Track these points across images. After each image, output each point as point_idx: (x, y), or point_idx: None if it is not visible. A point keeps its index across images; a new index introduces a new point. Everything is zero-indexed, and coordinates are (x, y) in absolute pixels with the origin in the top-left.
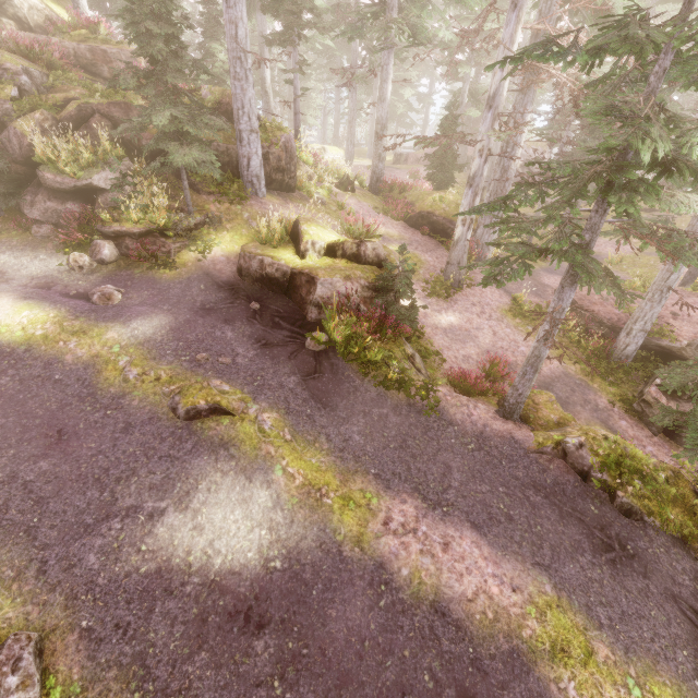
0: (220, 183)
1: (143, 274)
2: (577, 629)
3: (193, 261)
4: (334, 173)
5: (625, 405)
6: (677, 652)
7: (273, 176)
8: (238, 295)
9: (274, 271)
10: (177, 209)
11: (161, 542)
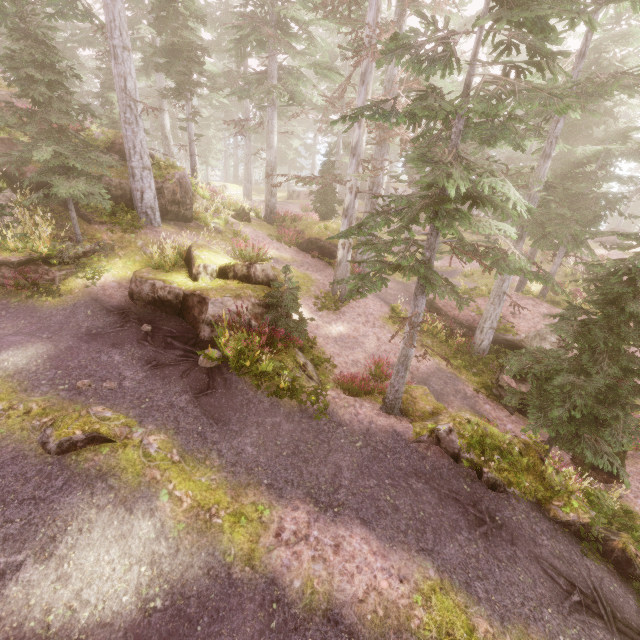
0: (114, 214)
1: (21, 302)
2: (459, 609)
3: (80, 287)
4: (231, 206)
5: (487, 391)
6: (544, 611)
7: (168, 207)
8: (128, 318)
9: (166, 293)
10: (64, 238)
11: (13, 605)
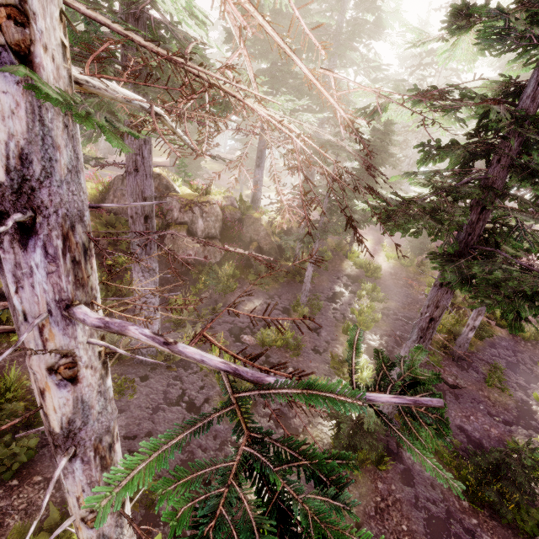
0: None
1: None
2: None
3: None
4: None
5: None
6: None
7: None
8: None
9: None
10: None
11: None
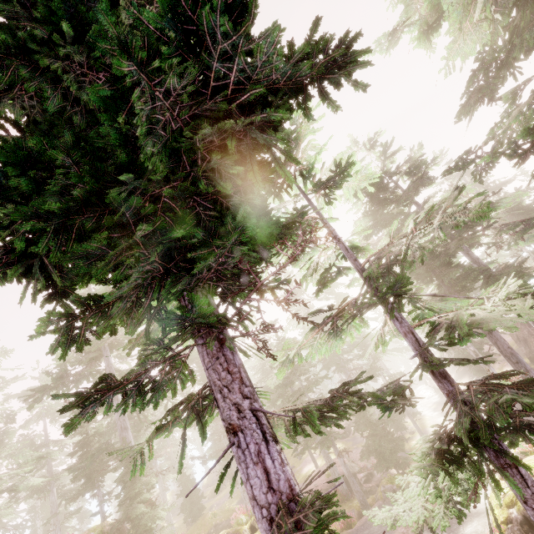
0: None
1: None
2: None
3: None
4: None
5: None
6: None
7: None
8: None
9: None
10: None
11: None
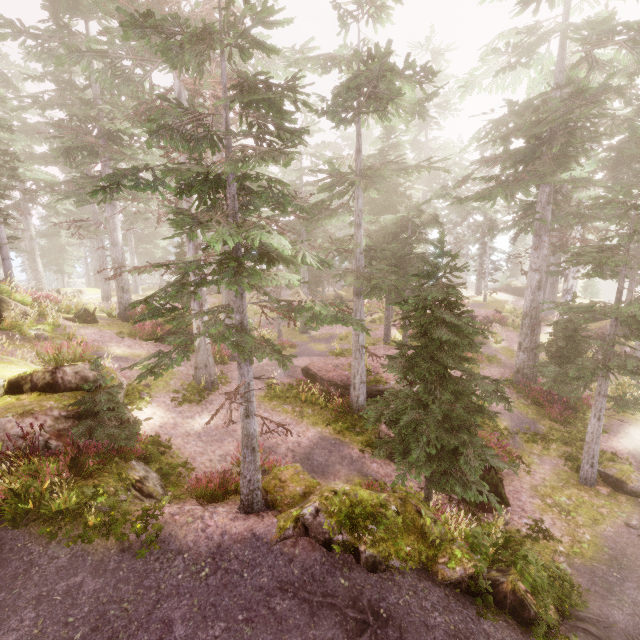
0: None
1: None
2: None
3: None
4: (71, 309)
5: (372, 448)
6: None
7: None
8: None
9: None
10: None
11: None
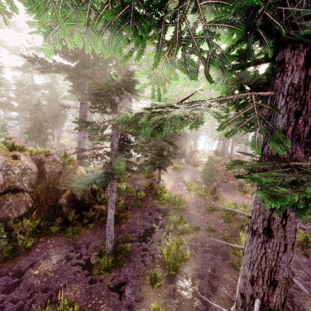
0: None
1: None
2: None
3: None
4: None
5: None
6: None
7: None
8: None
9: None
10: None
11: None
